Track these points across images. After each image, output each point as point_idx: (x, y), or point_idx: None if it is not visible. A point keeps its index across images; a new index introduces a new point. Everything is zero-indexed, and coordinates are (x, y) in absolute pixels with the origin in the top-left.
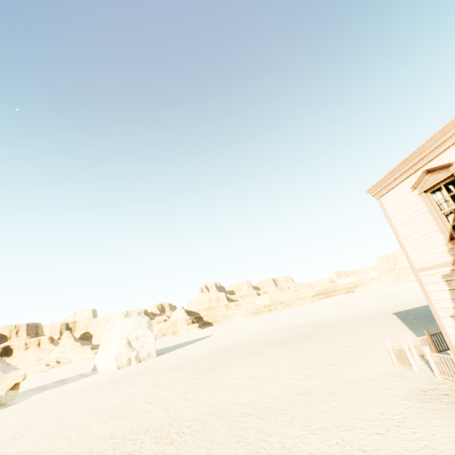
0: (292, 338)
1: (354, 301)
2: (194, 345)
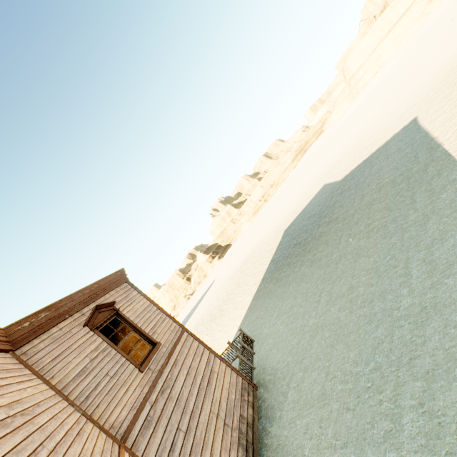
0: (220, 306)
1: (309, 165)
2: (195, 313)
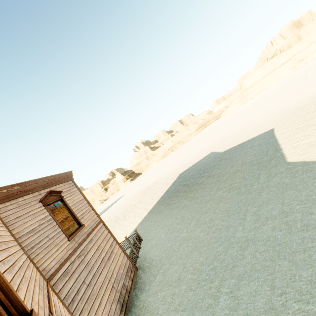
0: (124, 212)
1: (205, 136)
2: (105, 213)
